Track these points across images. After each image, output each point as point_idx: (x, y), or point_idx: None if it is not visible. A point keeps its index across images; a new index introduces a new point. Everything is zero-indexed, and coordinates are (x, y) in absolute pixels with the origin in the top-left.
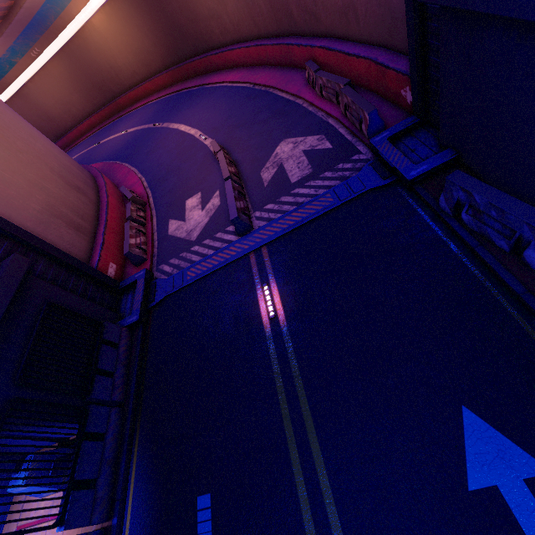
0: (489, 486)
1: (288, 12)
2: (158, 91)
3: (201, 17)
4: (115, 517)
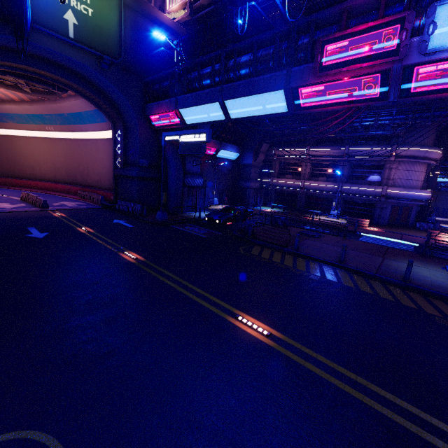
0: (117, 222)
1: (75, 178)
2: None
3: (20, 164)
4: None
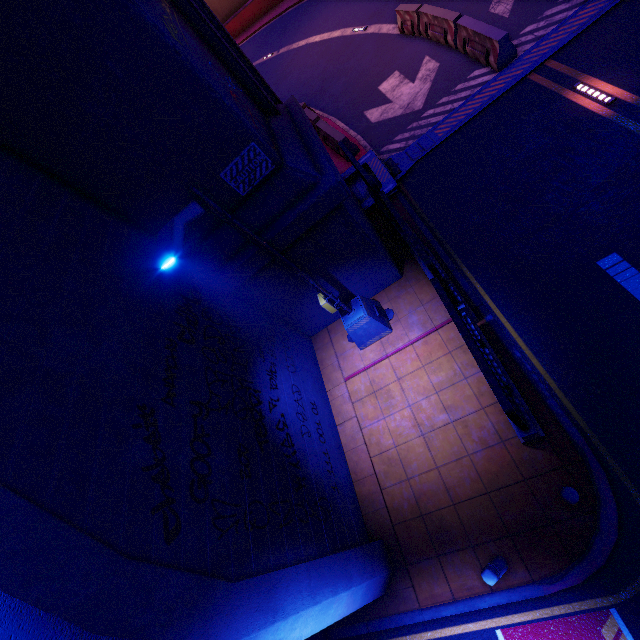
0: None
1: None
2: (245, 30)
3: None
4: (487, 315)
